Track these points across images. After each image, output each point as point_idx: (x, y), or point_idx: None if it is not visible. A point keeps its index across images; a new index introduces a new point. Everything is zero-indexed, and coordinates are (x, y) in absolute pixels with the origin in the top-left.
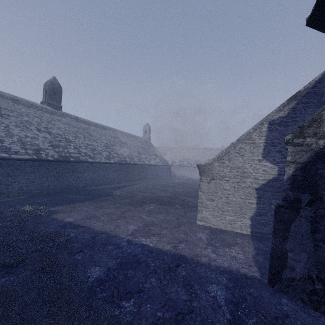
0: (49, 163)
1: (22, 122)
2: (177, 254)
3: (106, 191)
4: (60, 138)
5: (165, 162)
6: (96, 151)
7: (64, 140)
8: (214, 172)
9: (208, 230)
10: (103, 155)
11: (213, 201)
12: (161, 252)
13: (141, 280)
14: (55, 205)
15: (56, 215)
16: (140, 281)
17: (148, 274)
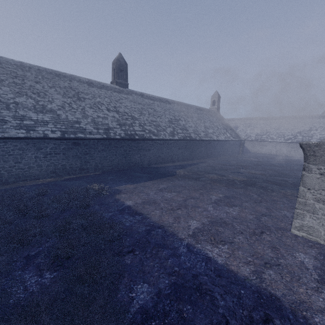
0: (117, 141)
1: (95, 103)
2: (263, 291)
3: (170, 170)
4: (127, 116)
5: (237, 137)
6: (160, 128)
7: (130, 118)
8: None
9: (316, 249)
10: (167, 131)
11: None
12: (235, 280)
13: None
14: (120, 184)
15: (118, 196)
16: None
17: None
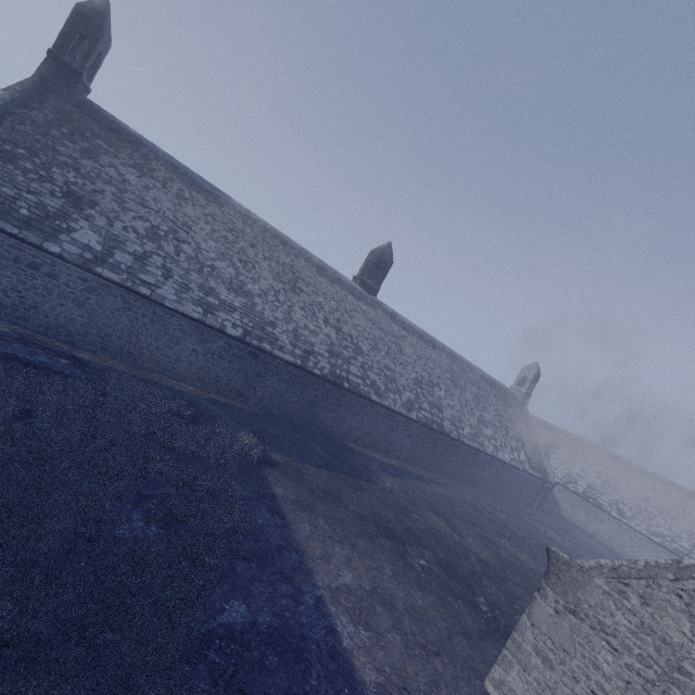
0: (312, 377)
1: (312, 303)
2: None
3: (372, 467)
4: (349, 343)
5: (541, 470)
6: (393, 385)
7: (352, 348)
8: (583, 598)
9: None
10: (402, 396)
11: (548, 666)
12: (349, 675)
13: (275, 691)
14: (280, 451)
15: (269, 470)
16: (271, 691)
17: (291, 693)
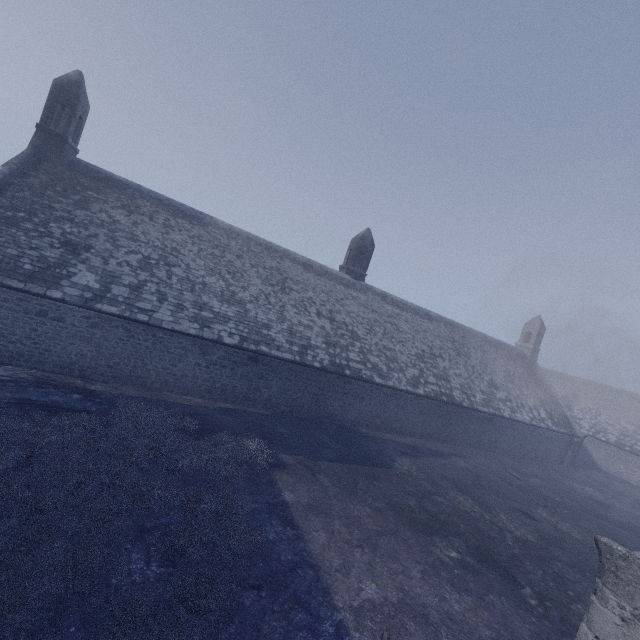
0: (313, 371)
1: (303, 299)
2: None
3: (386, 450)
4: (344, 330)
5: (566, 425)
6: (395, 364)
7: (348, 335)
8: None
9: None
10: (406, 373)
11: None
12: None
13: None
14: (290, 450)
15: (279, 474)
16: None
17: None
